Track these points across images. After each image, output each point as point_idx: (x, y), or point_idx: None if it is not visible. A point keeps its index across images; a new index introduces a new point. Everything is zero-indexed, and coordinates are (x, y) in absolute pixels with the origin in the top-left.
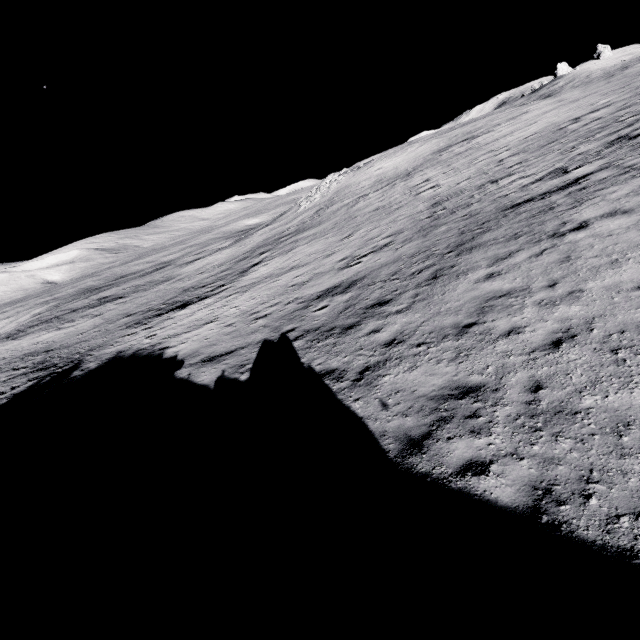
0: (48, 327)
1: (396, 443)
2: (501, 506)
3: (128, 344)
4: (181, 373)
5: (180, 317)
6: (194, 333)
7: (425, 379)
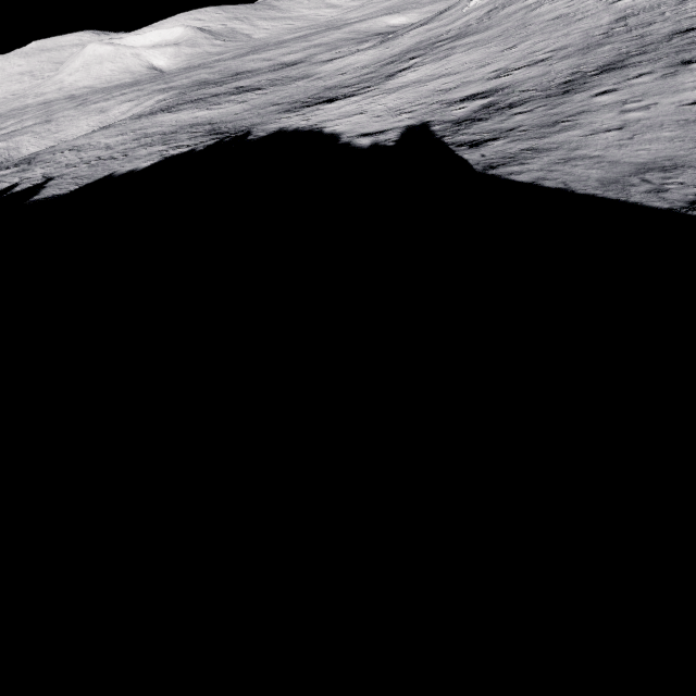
0: (198, 107)
1: (482, 167)
2: (519, 182)
3: (287, 124)
4: (342, 141)
5: (329, 109)
6: (346, 120)
7: (515, 147)
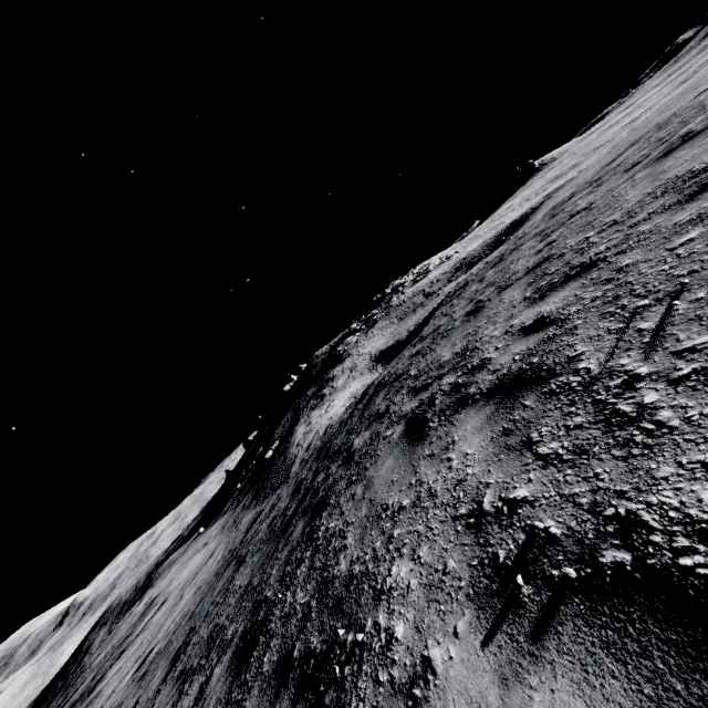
0: None
1: None
2: None
3: None
4: None
5: None
6: None
7: None
